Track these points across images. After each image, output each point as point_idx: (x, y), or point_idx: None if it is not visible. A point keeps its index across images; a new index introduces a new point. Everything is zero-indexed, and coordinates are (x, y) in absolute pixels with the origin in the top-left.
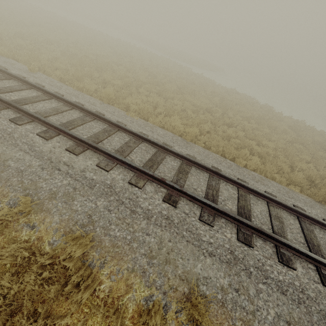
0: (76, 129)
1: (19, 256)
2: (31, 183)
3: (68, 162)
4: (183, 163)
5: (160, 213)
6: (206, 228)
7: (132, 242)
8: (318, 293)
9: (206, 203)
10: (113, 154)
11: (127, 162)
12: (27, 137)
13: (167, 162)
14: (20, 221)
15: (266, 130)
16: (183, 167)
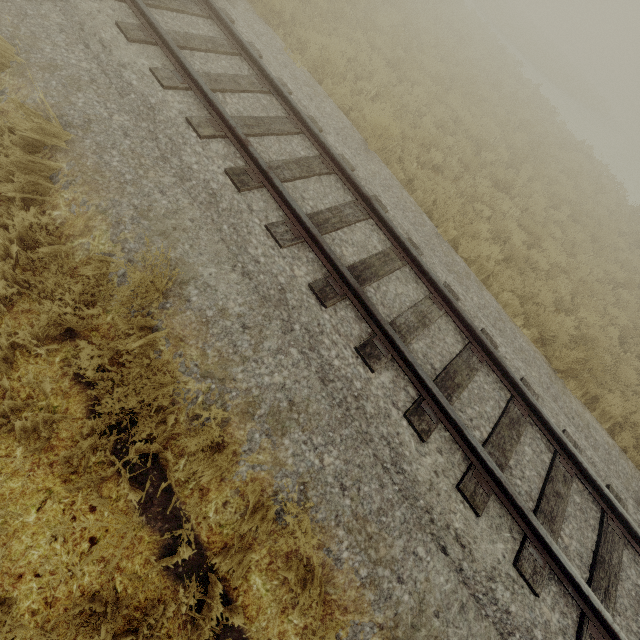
0: (160, 12)
1: None
2: (30, 36)
3: (107, 42)
4: (318, 158)
5: (206, 182)
6: (266, 242)
7: (128, 184)
8: (382, 414)
9: (295, 211)
10: (188, 65)
11: (204, 88)
12: None
13: (288, 142)
14: None
15: (578, 236)
16: (311, 162)
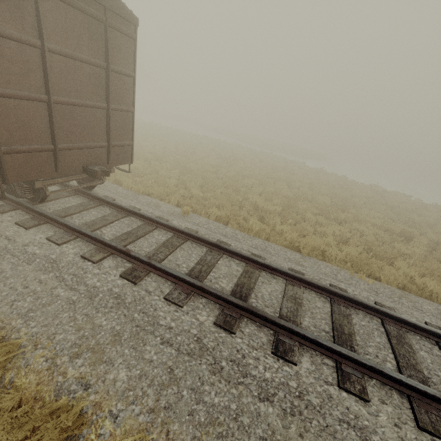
0: (359, 346)
1: None
2: None
3: None
4: None
5: None
6: None
7: None
8: None
9: None
10: None
11: None
12: (334, 400)
13: None
14: None
15: None
16: None
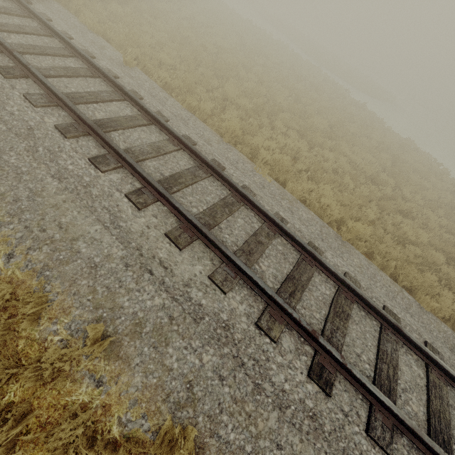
0: (182, 192)
1: (72, 443)
2: (108, 295)
3: (166, 262)
4: (340, 292)
5: (303, 403)
6: None
7: None
8: None
9: (382, 402)
10: (238, 261)
11: (259, 283)
12: (111, 198)
13: (315, 286)
14: (81, 364)
15: None
16: (341, 303)
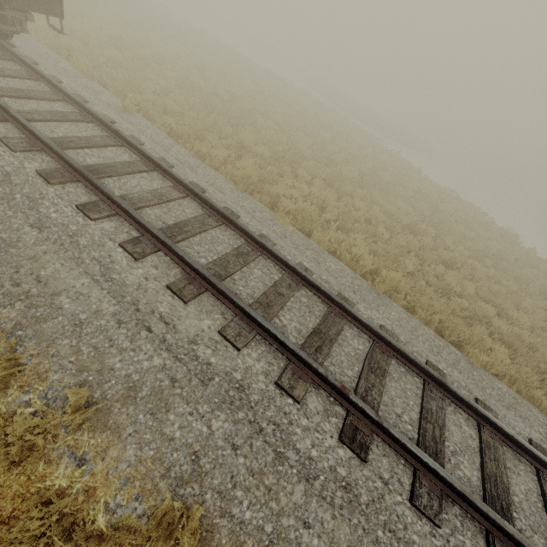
0: (188, 242)
1: (43, 537)
2: (95, 356)
3: (168, 317)
4: (375, 347)
5: (334, 471)
6: (424, 530)
7: (274, 543)
8: None
9: (426, 464)
10: (253, 313)
11: (279, 336)
12: (102, 248)
13: (346, 341)
14: (58, 440)
15: (513, 286)
16: (376, 358)
